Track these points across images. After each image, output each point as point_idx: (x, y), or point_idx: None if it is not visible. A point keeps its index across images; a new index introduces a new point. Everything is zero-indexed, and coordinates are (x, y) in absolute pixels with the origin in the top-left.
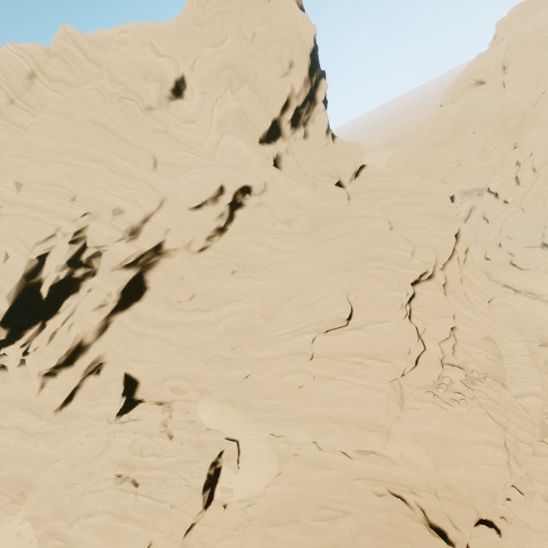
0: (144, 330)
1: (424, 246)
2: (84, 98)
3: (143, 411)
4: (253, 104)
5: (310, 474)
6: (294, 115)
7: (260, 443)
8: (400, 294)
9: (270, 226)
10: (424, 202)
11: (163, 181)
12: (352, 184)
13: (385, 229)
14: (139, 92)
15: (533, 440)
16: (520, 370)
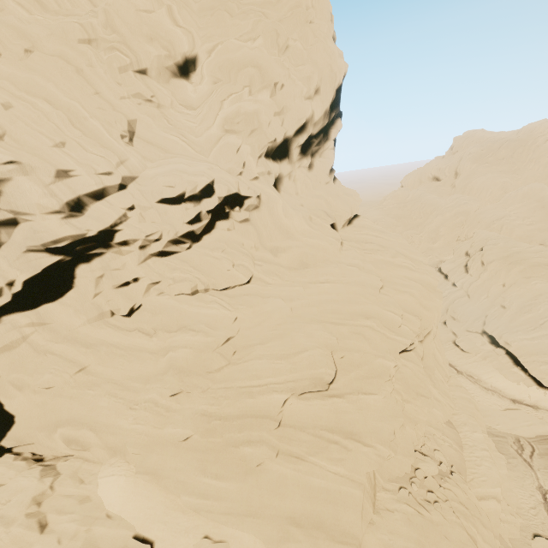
0: (49, 344)
1: (412, 313)
2: (62, 27)
3: (7, 469)
4: (271, 113)
5: None
6: (306, 141)
7: None
8: (389, 363)
9: (253, 249)
10: (413, 268)
11: (139, 159)
12: (344, 230)
13: (378, 286)
14: (137, 51)
15: None
16: (480, 466)
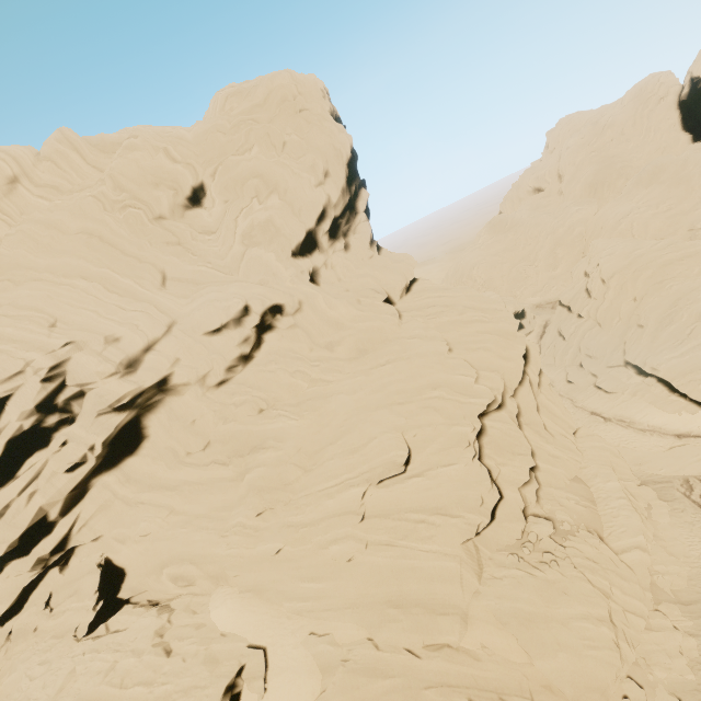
0: (137, 496)
1: (489, 369)
2: (78, 206)
3: (129, 616)
4: (284, 214)
5: (365, 688)
6: (333, 225)
7: (296, 647)
8: (465, 428)
9: (307, 351)
10: (485, 319)
11: (174, 300)
12: (403, 300)
13: (443, 352)
14: (148, 200)
15: (645, 609)
16: (617, 517)
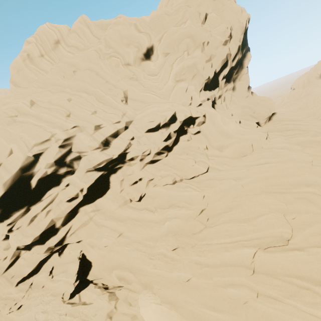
0: (102, 221)
1: None
2: (87, 55)
3: (92, 293)
4: (203, 61)
5: None
6: (228, 73)
7: None
8: None
9: (205, 150)
10: None
11: (132, 110)
12: (267, 125)
13: (310, 160)
14: (122, 53)
15: None
16: None
